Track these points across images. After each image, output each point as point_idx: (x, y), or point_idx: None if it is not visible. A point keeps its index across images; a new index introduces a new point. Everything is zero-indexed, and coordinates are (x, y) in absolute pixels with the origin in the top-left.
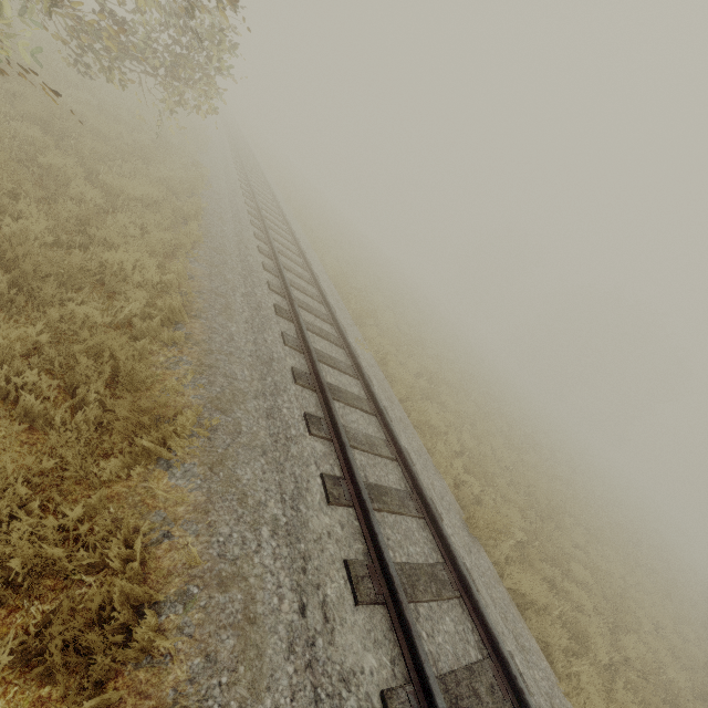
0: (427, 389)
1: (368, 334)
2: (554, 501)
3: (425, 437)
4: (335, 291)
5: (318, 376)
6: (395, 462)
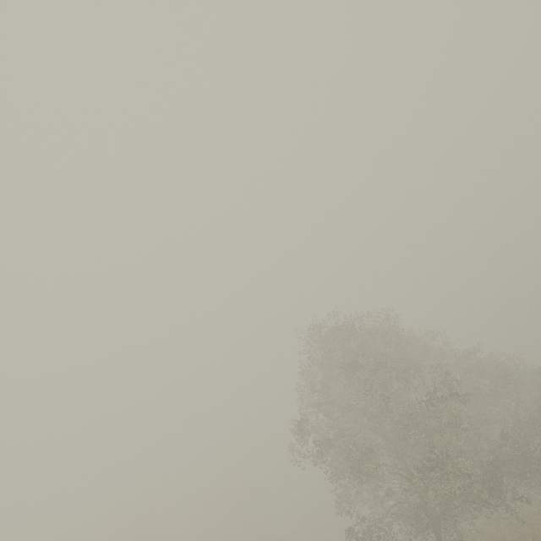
0: None
1: None
2: None
3: None
4: None
5: None
6: None
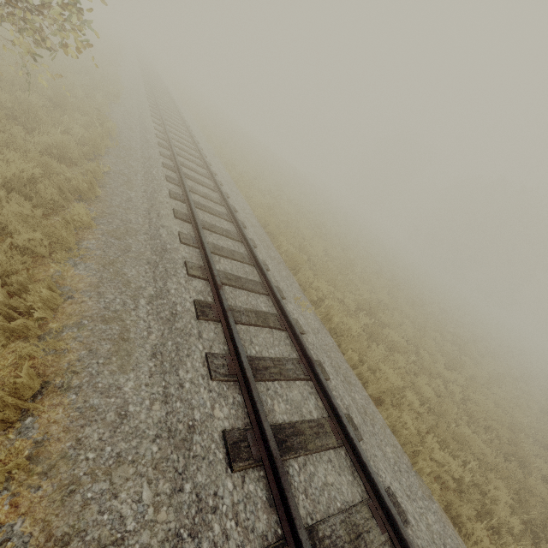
0: (370, 328)
1: (304, 278)
2: (505, 420)
3: (388, 411)
4: (264, 234)
5: (263, 433)
6: (388, 542)
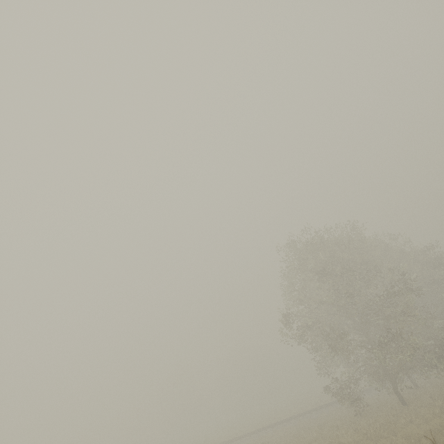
0: None
1: None
2: None
3: None
4: None
5: None
6: None
